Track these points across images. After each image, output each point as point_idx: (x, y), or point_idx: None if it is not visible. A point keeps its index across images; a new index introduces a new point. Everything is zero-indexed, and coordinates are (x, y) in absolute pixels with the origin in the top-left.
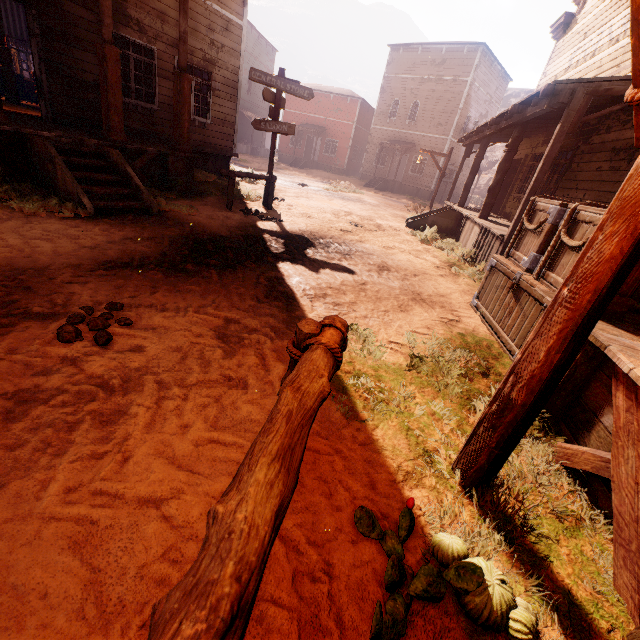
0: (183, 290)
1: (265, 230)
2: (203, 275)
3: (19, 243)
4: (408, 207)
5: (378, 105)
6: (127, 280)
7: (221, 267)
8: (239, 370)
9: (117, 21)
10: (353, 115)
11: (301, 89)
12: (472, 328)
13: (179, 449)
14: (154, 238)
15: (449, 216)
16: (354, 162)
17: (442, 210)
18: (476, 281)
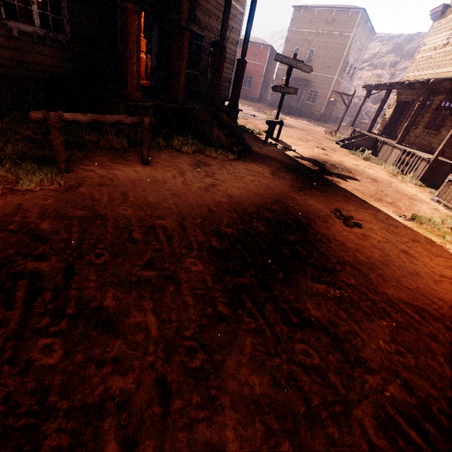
0: (338, 200)
1: (300, 158)
2: (329, 191)
3: (254, 179)
4: (327, 131)
5: (283, 51)
6: (315, 197)
7: (326, 186)
8: (411, 236)
9: (190, 20)
10: (265, 58)
11: (306, 66)
12: (446, 213)
13: (437, 263)
14: (279, 170)
15: (368, 140)
16: (262, 92)
17: (360, 135)
18: (415, 185)
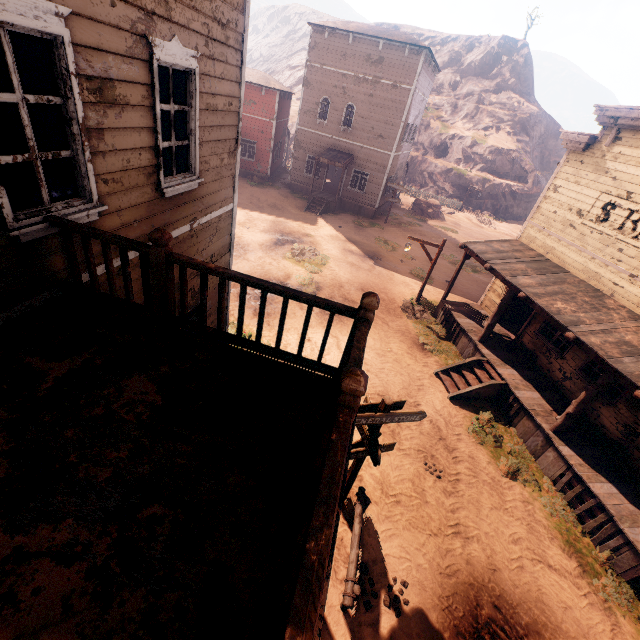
0: None
1: None
2: None
3: None
4: (407, 313)
5: (302, 101)
6: None
7: None
8: None
9: None
10: (271, 110)
11: (412, 415)
12: None
13: None
14: None
15: (494, 387)
16: (275, 161)
17: (473, 361)
18: (630, 615)
